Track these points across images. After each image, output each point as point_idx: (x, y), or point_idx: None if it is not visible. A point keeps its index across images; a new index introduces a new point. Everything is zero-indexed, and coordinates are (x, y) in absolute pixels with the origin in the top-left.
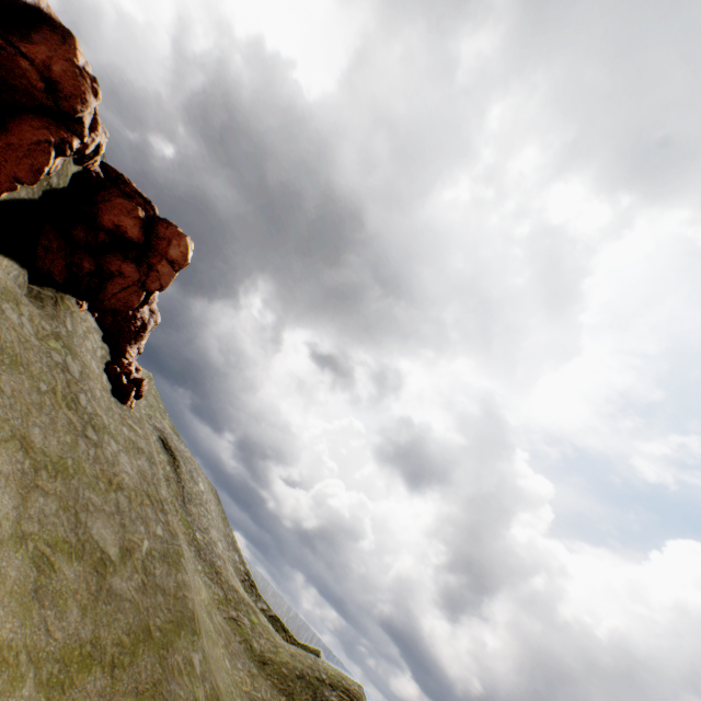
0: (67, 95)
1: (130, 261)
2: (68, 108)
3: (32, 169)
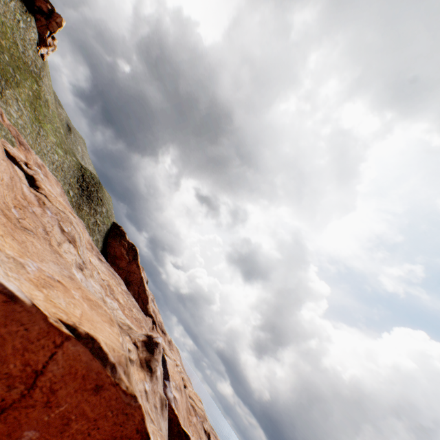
0: None
1: (44, 19)
2: None
3: None
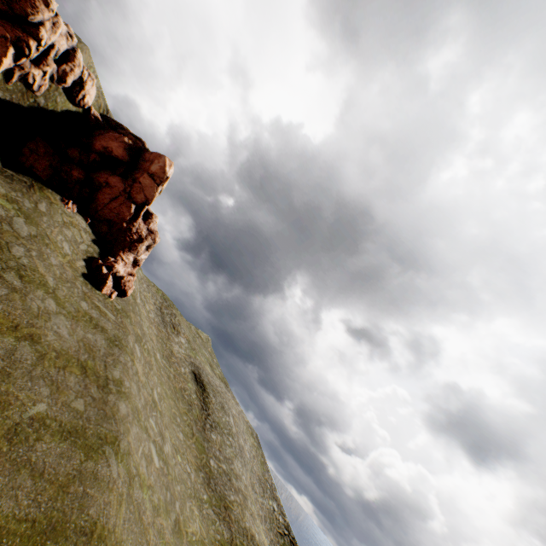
0: None
1: (117, 176)
2: (20, 11)
3: None
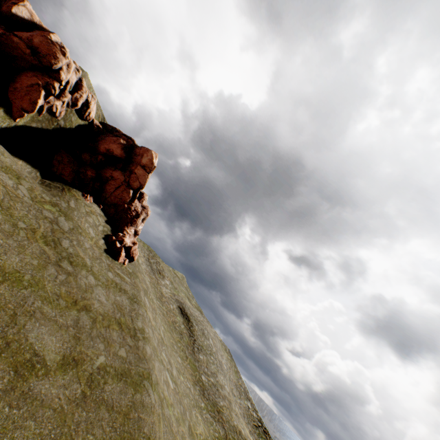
0: (44, 55)
1: (118, 170)
2: (47, 63)
3: (31, 102)
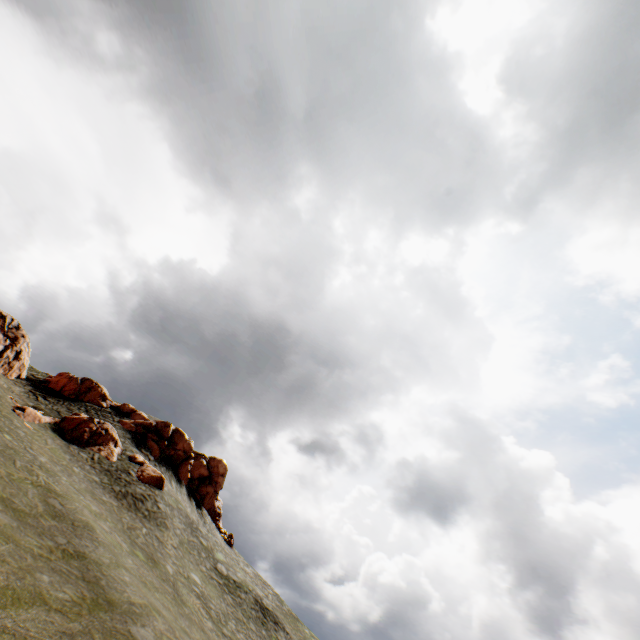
0: (189, 451)
1: (208, 484)
2: (190, 454)
3: (187, 479)
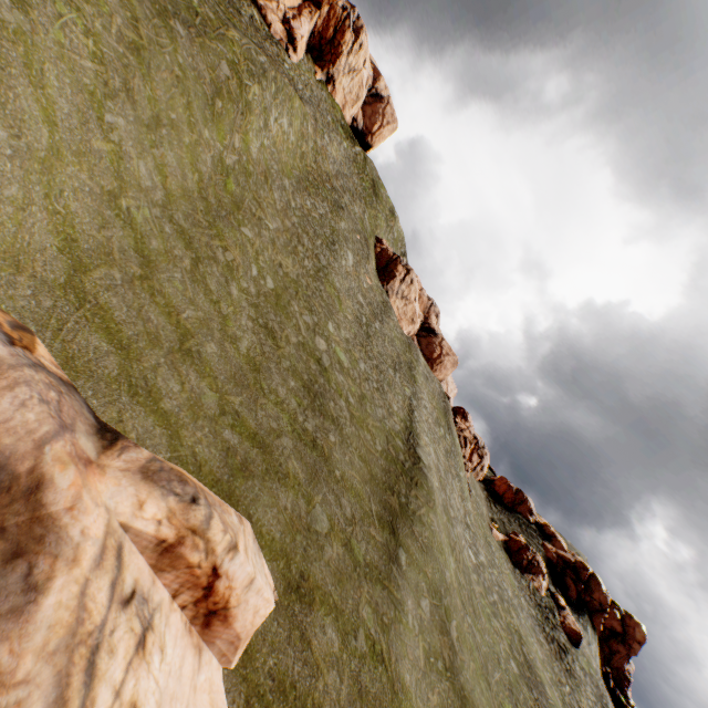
0: (603, 604)
1: (619, 642)
2: (604, 607)
3: (597, 630)
